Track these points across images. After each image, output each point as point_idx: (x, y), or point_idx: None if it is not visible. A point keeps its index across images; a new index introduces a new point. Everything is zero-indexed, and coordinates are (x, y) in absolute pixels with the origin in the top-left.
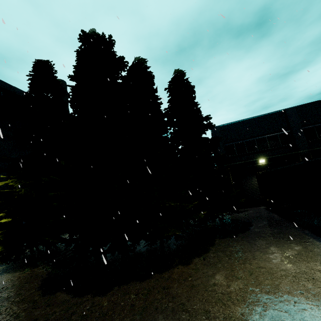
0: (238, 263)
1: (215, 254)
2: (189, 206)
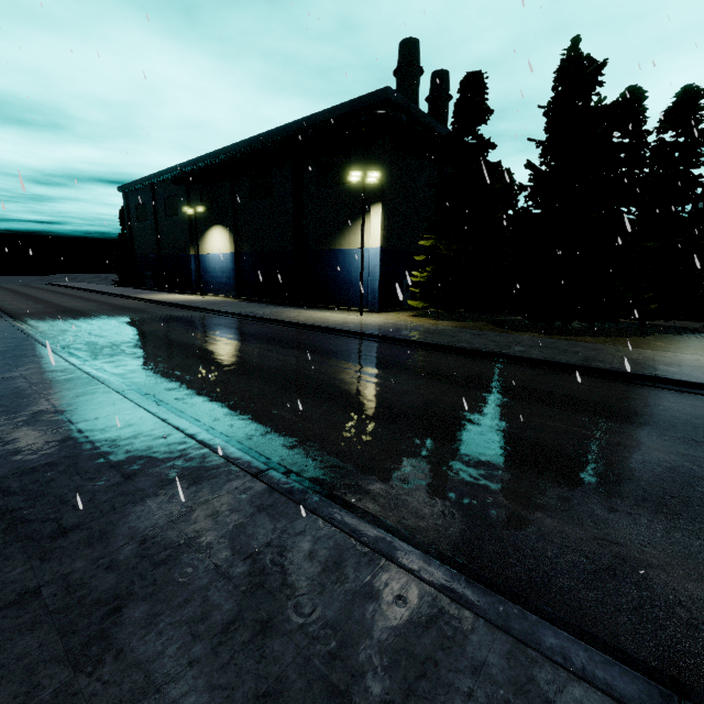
0: (677, 343)
1: (655, 338)
2: (644, 296)
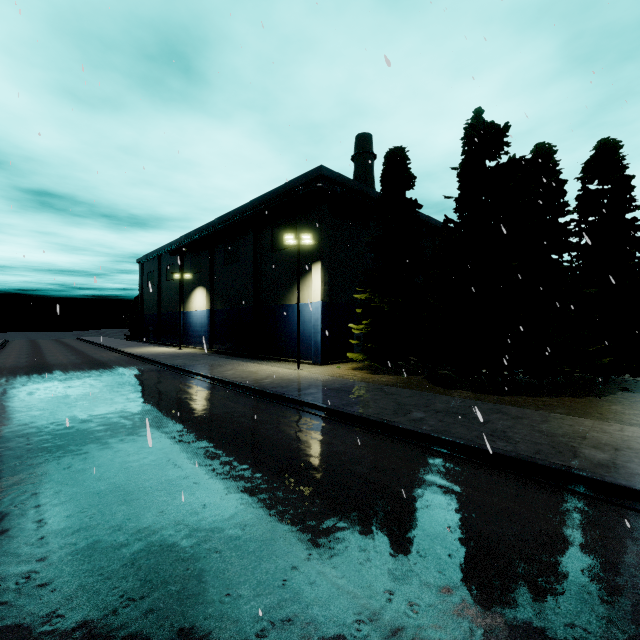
0: None
1: (615, 399)
2: (590, 349)
